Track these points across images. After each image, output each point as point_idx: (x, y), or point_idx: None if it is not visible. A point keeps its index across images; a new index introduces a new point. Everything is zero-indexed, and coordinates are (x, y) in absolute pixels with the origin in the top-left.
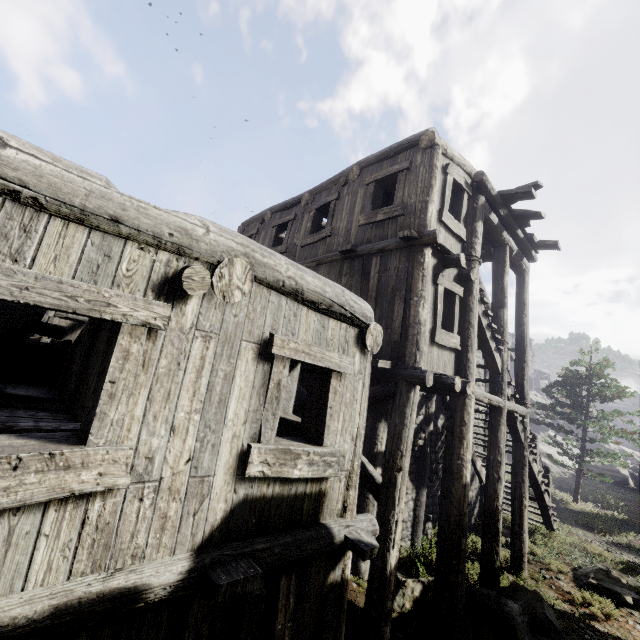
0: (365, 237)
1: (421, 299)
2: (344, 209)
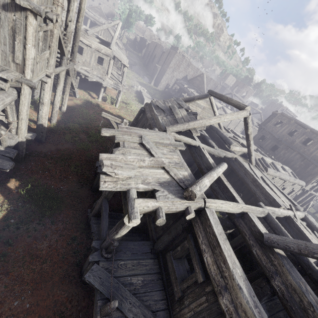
0: (314, 158)
1: (314, 179)
2: (315, 146)
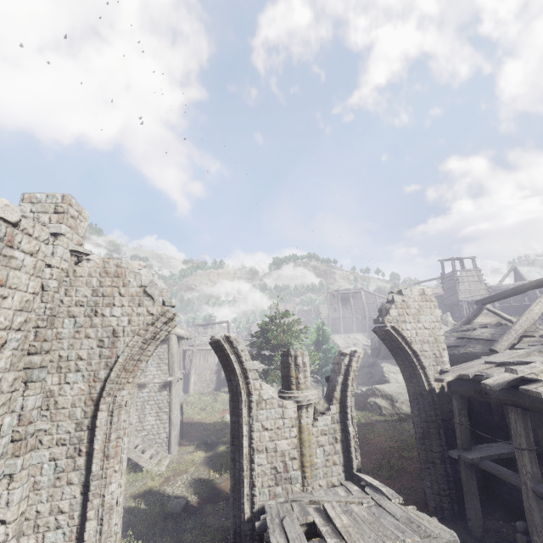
0: None
1: None
2: None
